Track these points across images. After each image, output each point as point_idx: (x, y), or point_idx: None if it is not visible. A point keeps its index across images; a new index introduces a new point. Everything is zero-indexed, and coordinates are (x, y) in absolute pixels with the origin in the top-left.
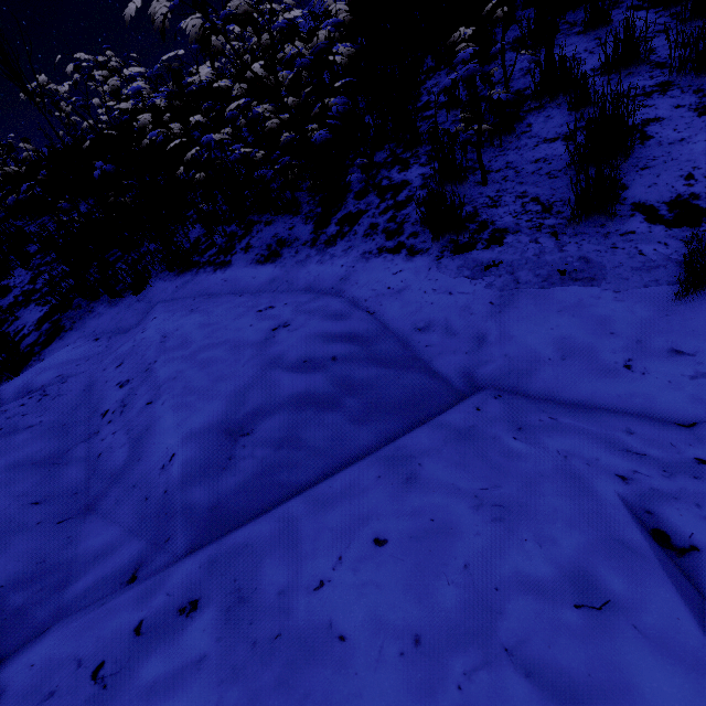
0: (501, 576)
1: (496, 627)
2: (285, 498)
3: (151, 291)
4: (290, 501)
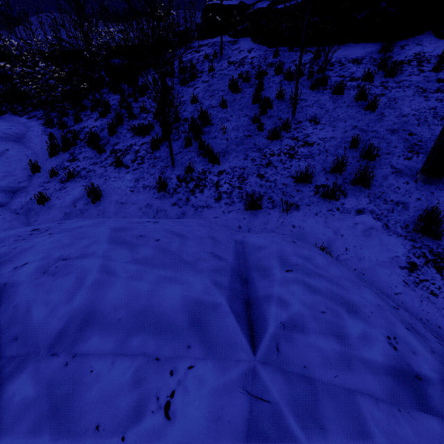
0: None
1: None
2: None
3: (4, 116)
4: None
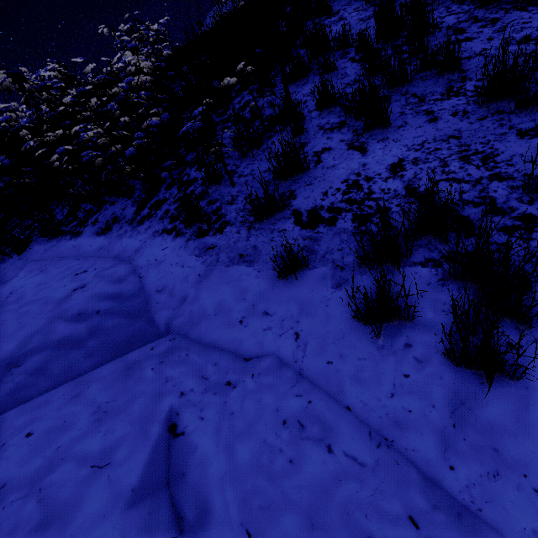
0: (71, 452)
1: (46, 478)
2: (16, 407)
3: (29, 252)
4: (11, 410)
